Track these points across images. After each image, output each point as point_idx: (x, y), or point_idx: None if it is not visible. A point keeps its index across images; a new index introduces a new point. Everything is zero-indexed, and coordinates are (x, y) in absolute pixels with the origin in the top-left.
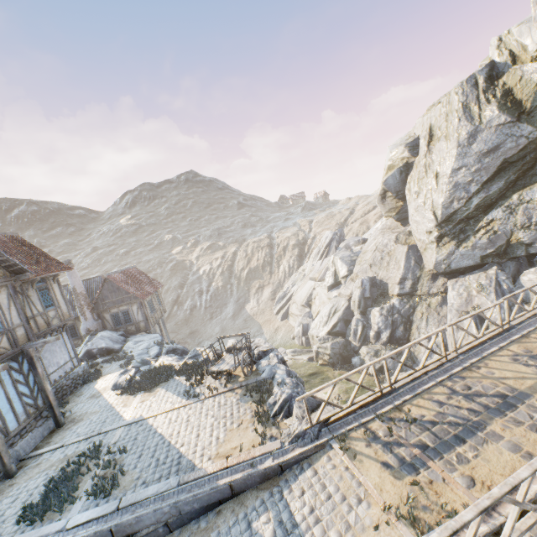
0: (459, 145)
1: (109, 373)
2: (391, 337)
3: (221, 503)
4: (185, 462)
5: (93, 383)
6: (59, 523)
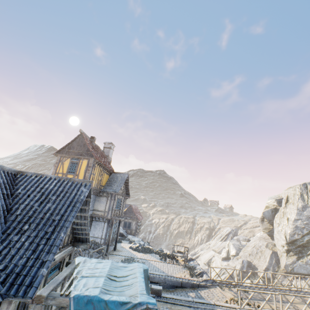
0: (297, 209)
1: (124, 243)
2: None
3: (176, 287)
4: (165, 273)
5: (119, 243)
6: None
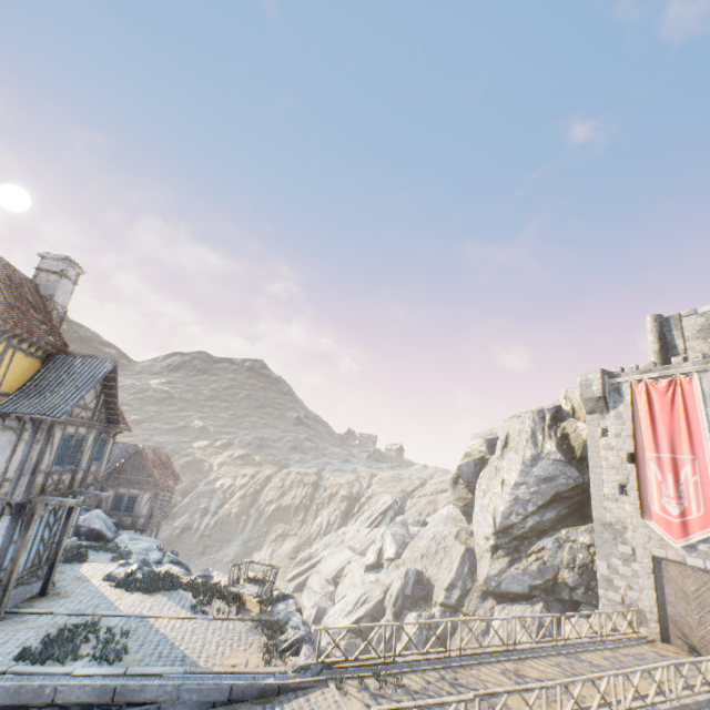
0: (523, 462)
1: (96, 561)
2: None
3: (214, 705)
4: (190, 661)
5: (77, 564)
6: (67, 668)
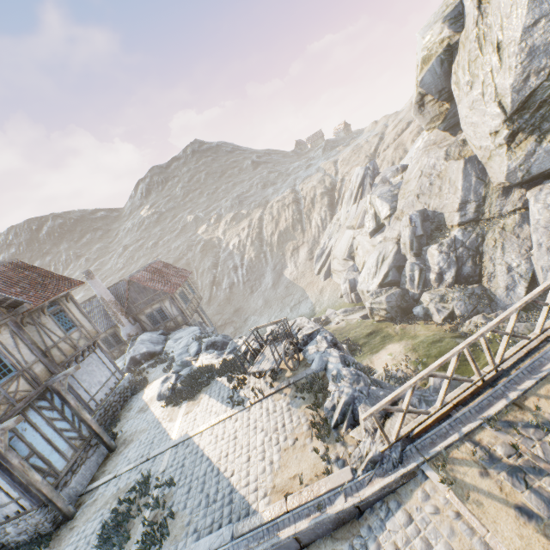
0: None
1: (154, 380)
2: (457, 276)
3: None
4: (238, 500)
5: (141, 393)
6: None
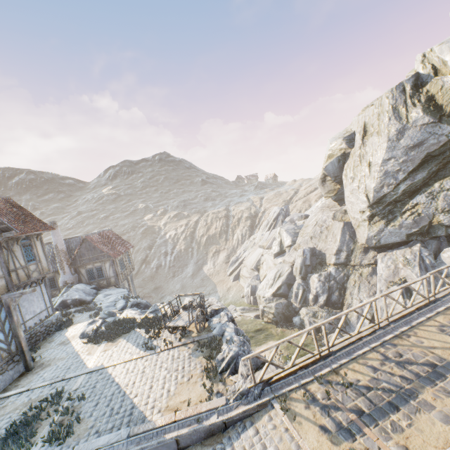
0: (389, 140)
1: (79, 322)
2: (327, 301)
3: None
4: (137, 413)
5: (64, 330)
6: None
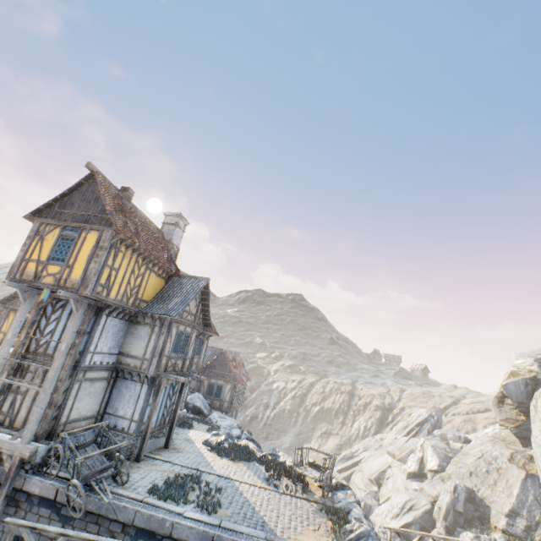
0: None
1: (198, 429)
2: None
3: None
4: (268, 528)
5: (186, 430)
6: (180, 509)
